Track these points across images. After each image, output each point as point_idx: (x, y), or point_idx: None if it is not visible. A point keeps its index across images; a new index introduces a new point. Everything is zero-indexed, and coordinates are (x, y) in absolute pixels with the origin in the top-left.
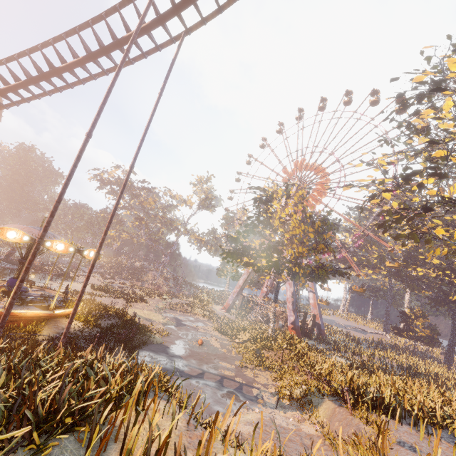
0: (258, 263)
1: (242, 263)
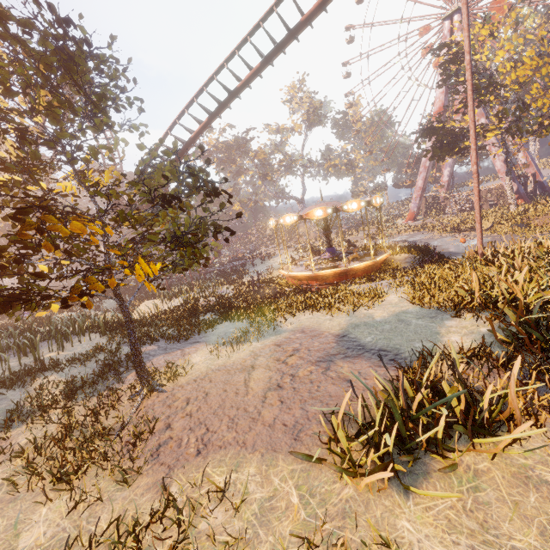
0: (479, 141)
1: (450, 154)
